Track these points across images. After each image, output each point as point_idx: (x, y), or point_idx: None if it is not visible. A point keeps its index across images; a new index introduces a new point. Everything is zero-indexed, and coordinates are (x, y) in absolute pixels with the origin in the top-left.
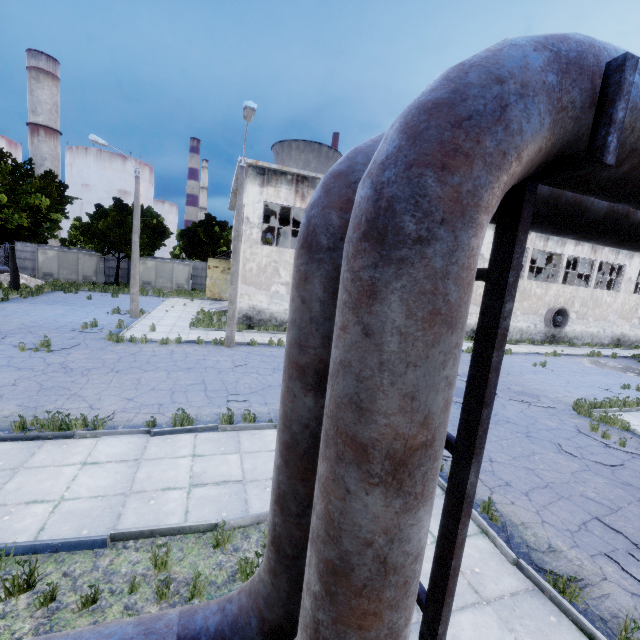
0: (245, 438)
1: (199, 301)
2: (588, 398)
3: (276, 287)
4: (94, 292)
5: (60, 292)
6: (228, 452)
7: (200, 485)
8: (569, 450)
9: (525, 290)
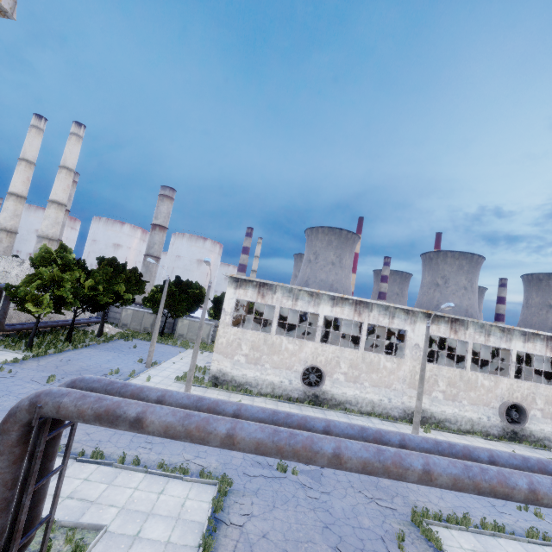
0: (122, 475)
1: (207, 354)
2: (449, 509)
3: (238, 357)
4: (143, 340)
5: (123, 339)
6: (104, 482)
7: (72, 498)
8: (344, 548)
9: (470, 380)
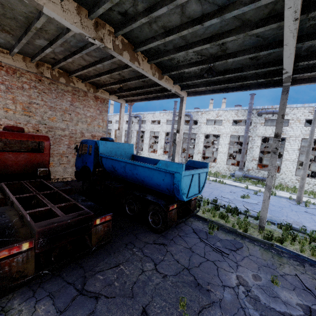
0: None
1: None
2: None
3: None
4: None
5: None
6: None
7: None
8: None
9: None
